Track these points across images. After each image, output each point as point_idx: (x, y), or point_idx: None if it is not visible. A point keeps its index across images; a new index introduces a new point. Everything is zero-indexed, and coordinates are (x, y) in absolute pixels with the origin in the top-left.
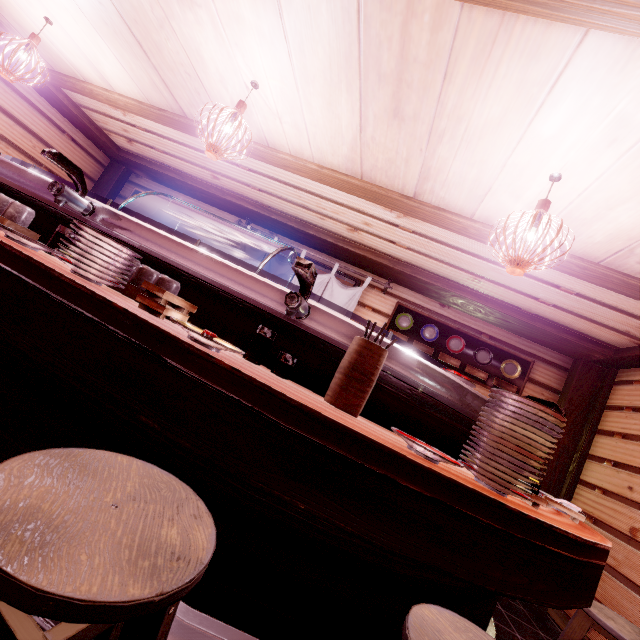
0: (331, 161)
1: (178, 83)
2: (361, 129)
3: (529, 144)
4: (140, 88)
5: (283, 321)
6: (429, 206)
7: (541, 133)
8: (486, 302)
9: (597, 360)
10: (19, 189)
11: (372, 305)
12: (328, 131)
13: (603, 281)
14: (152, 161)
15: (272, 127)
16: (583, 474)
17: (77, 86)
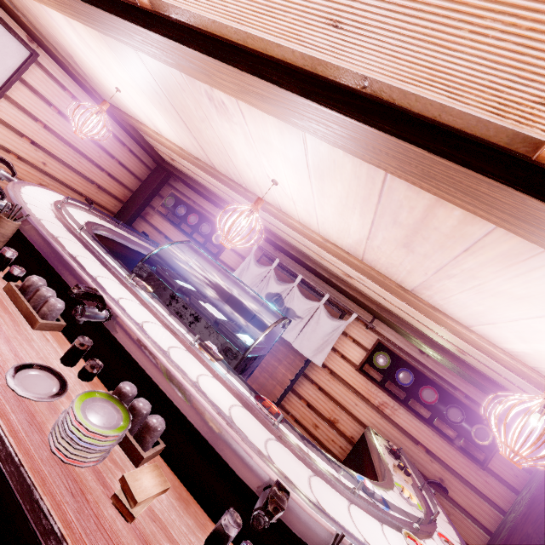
0: (335, 240)
1: (212, 151)
2: (368, 238)
3: None
4: (182, 142)
5: (252, 492)
6: (425, 303)
7: None
8: (467, 369)
9: None
10: (59, 274)
11: (354, 336)
12: (336, 226)
13: None
14: (187, 175)
15: (286, 203)
16: None
17: (136, 125)
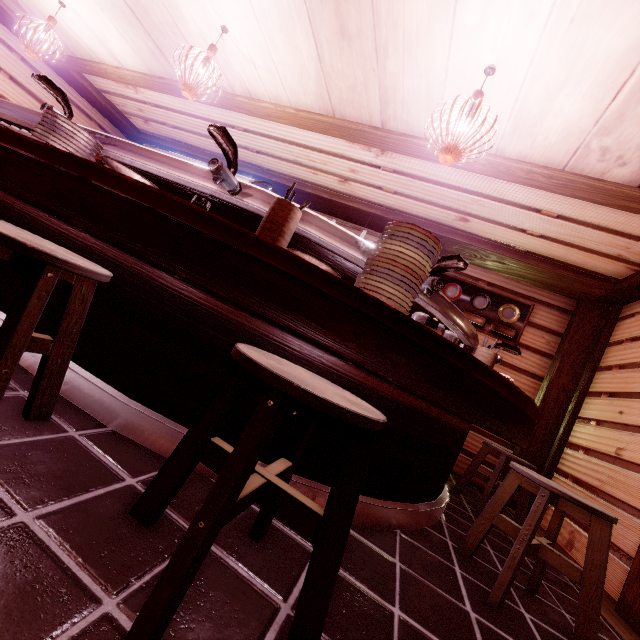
0: (305, 102)
1: (169, 46)
2: (320, 58)
3: (460, 39)
4: (142, 59)
5: (222, 201)
6: (397, 134)
7: (467, 24)
8: (478, 243)
9: (599, 297)
10: (29, 127)
11: None
12: (294, 68)
13: (572, 190)
14: (167, 139)
15: (250, 75)
16: (581, 411)
17: (95, 68)
